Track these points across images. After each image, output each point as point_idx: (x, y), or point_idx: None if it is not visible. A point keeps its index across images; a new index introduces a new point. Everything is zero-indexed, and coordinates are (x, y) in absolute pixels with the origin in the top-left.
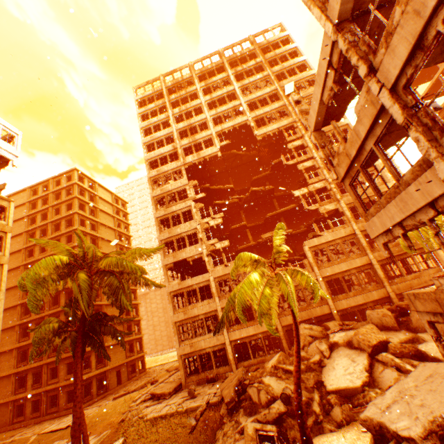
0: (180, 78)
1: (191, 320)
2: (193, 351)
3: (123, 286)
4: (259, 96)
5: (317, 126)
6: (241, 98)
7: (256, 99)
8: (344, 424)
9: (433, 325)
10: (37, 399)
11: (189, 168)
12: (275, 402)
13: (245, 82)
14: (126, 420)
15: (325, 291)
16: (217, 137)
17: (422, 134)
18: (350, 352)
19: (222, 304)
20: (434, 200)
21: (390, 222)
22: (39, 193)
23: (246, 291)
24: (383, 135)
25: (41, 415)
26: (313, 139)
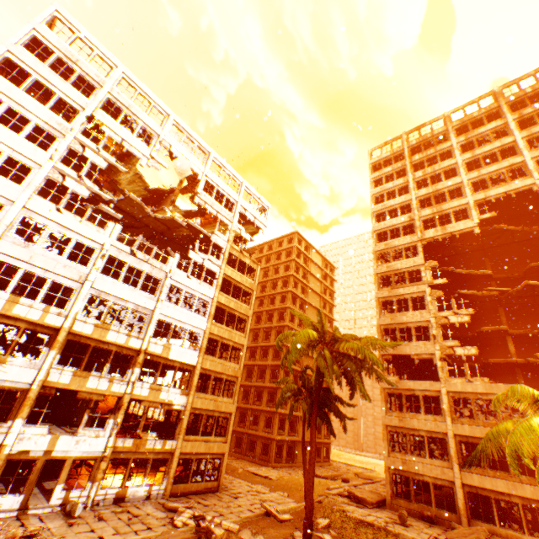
0: (429, 133)
1: (407, 432)
2: (404, 469)
3: (360, 373)
4: None
5: None
6: (525, 153)
7: None
8: None
9: None
10: (240, 436)
11: (426, 244)
12: None
13: (536, 128)
14: (322, 503)
15: None
16: (475, 206)
17: None
18: None
19: (455, 430)
20: None
21: None
22: (263, 252)
23: (523, 436)
24: None
25: (241, 453)
26: None
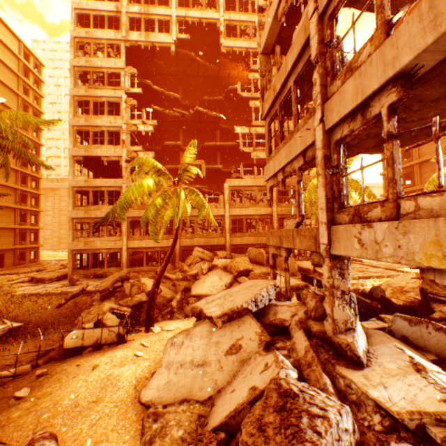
0: None
1: (92, 221)
2: (87, 249)
3: None
4: None
5: (267, 49)
6: None
7: None
8: (191, 316)
9: (274, 257)
10: None
11: (132, 50)
12: (140, 294)
13: None
14: None
15: (227, 226)
16: (177, 23)
17: (320, 76)
18: (222, 273)
19: (129, 214)
20: (306, 150)
21: (278, 167)
22: None
23: (134, 193)
24: (302, 74)
25: None
26: (258, 63)
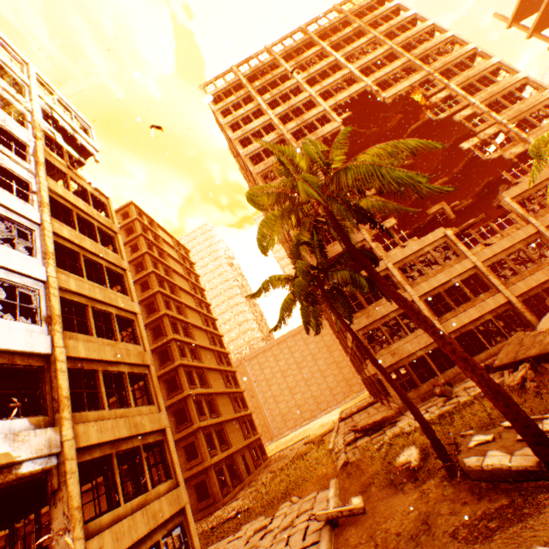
0: (260, 63)
1: (380, 323)
2: (397, 361)
3: None
4: (371, 60)
5: None
6: (349, 66)
7: (368, 64)
8: None
9: None
10: None
11: None
12: None
13: (348, 49)
14: (350, 462)
15: None
16: (332, 112)
17: None
18: None
19: (417, 293)
20: None
21: None
22: None
23: None
24: None
25: None
26: None
